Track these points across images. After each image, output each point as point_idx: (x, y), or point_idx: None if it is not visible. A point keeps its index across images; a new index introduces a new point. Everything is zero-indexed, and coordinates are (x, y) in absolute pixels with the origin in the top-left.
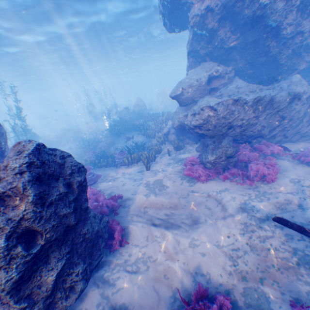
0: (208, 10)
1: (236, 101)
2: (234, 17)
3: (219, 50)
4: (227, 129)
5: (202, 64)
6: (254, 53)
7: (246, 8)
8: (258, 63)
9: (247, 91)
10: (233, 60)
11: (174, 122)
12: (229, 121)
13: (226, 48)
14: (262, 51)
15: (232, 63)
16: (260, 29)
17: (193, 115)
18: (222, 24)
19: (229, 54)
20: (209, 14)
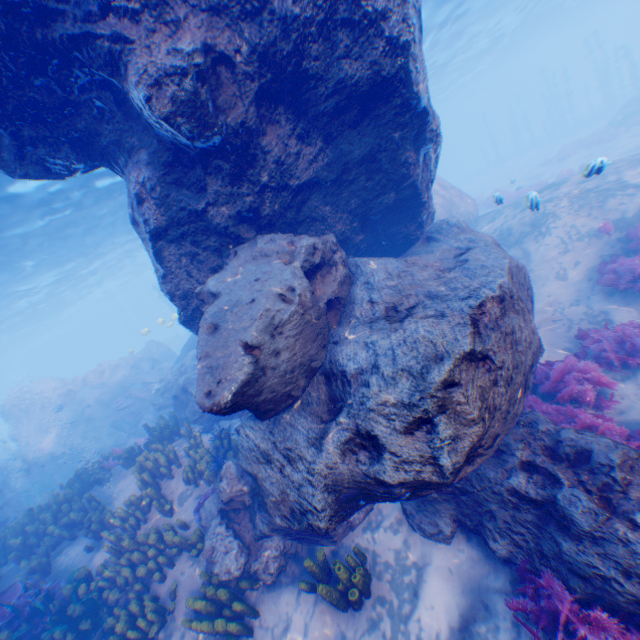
0: (215, 57)
1: (501, 299)
2: (301, 92)
3: (279, 195)
4: (522, 396)
5: (240, 247)
6: (370, 186)
7: (344, 56)
8: (380, 211)
9: (435, 271)
10: (317, 219)
11: (304, 505)
12: (522, 367)
13: (299, 187)
14: (390, 177)
15: (315, 226)
16: (386, 117)
17: (418, 422)
18: (271, 114)
19: (305, 202)
20: (224, 71)
